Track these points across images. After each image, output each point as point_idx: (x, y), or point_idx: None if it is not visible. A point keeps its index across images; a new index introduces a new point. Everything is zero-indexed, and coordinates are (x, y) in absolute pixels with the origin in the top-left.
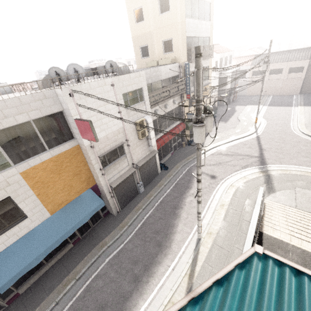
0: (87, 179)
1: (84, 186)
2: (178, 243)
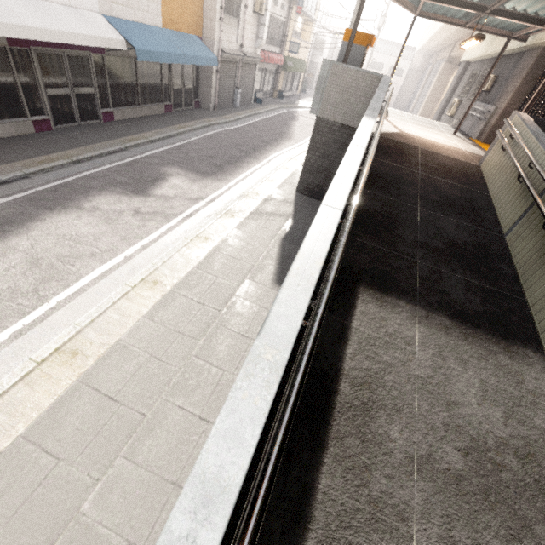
0: (197, 16)
1: (193, 26)
2: (299, 138)
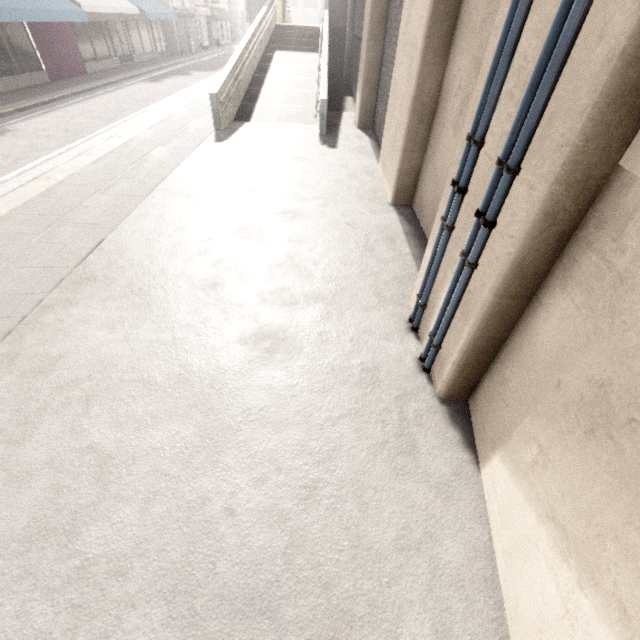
0: None
1: None
2: None
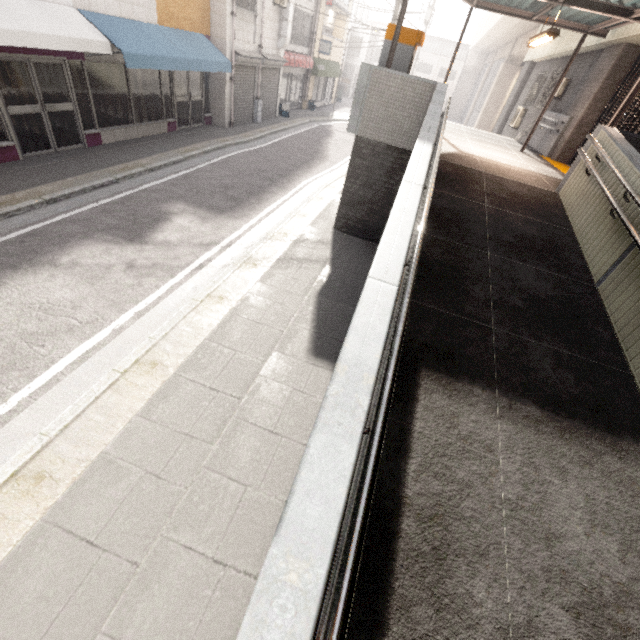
0: (203, 10)
1: (198, 22)
2: (335, 159)
